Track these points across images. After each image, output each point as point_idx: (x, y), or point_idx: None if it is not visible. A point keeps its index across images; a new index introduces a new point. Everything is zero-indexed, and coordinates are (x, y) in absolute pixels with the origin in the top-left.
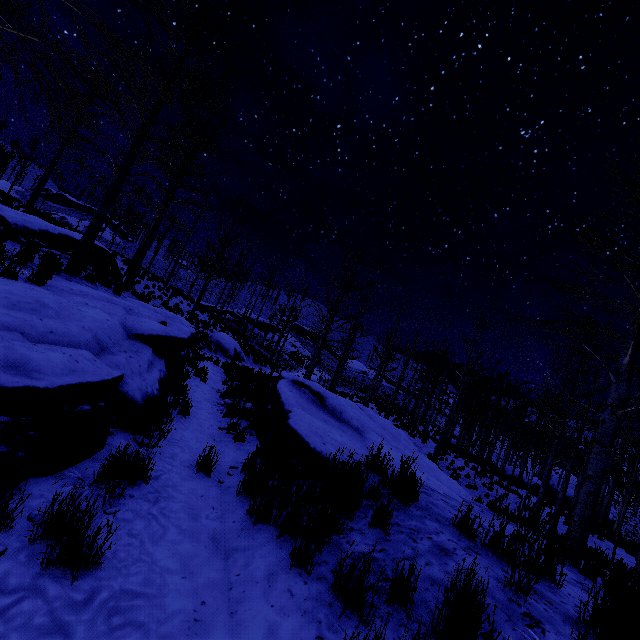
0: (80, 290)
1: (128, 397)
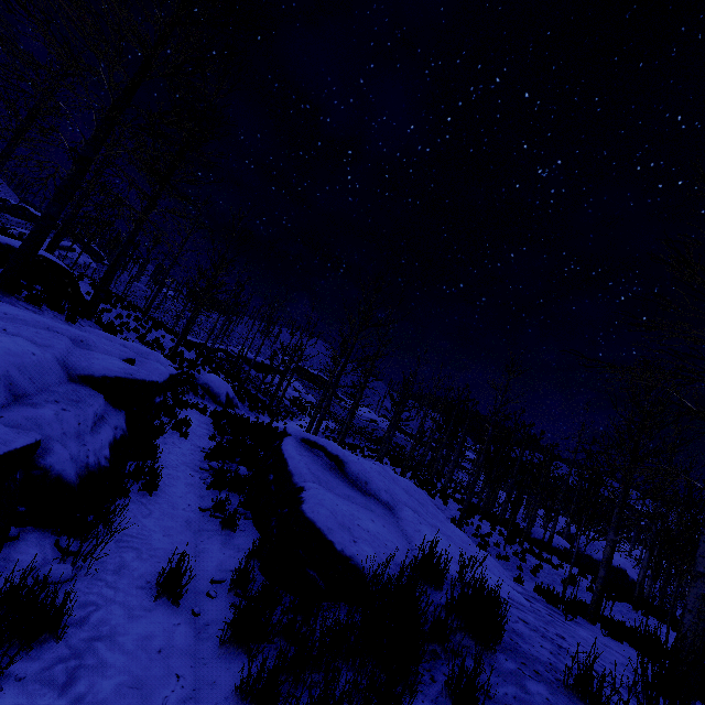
0: (5, 311)
1: (52, 474)
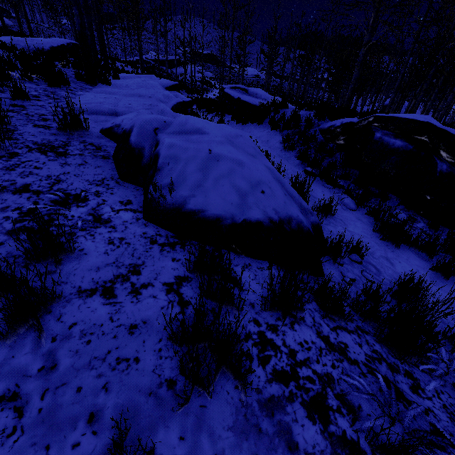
0: (126, 76)
1: None
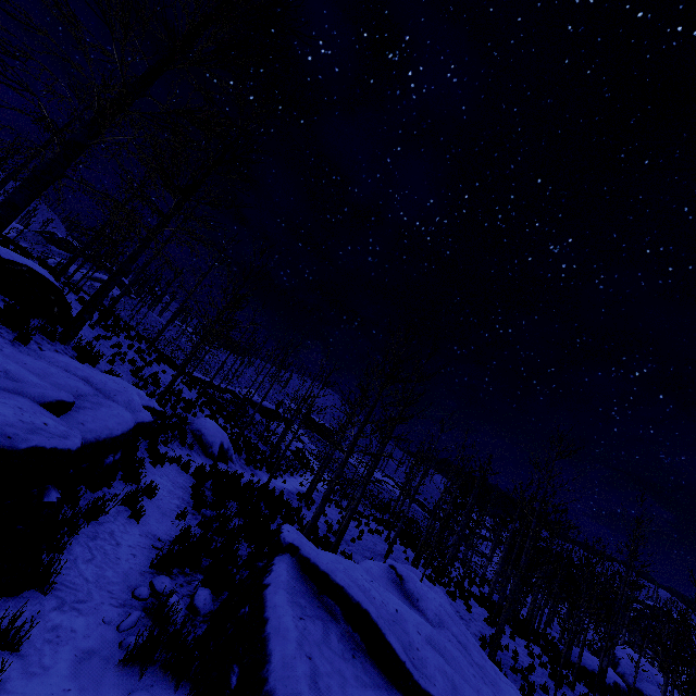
0: None
1: None
